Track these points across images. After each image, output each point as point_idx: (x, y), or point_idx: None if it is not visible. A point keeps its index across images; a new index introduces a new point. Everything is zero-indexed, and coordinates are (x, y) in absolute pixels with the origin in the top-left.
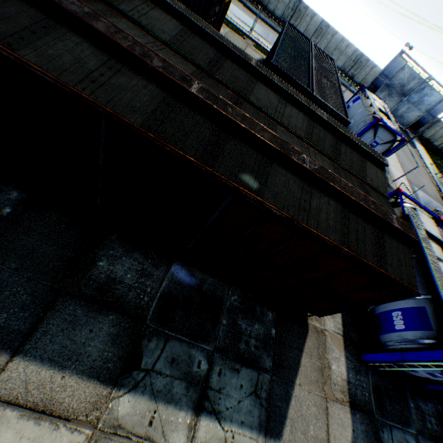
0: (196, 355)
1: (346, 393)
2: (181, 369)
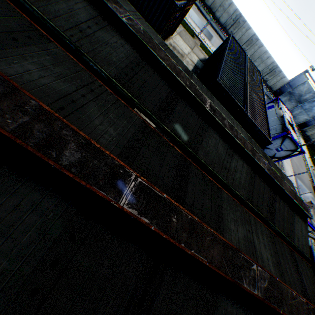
0: None
1: None
2: None
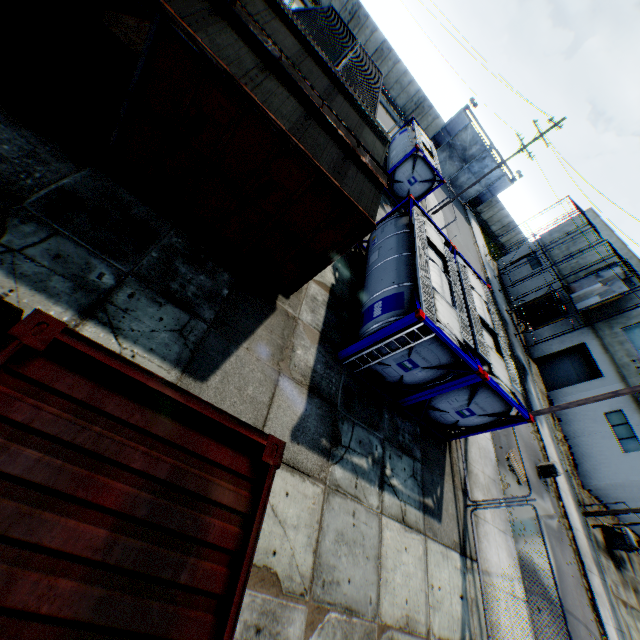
0: (99, 266)
1: (308, 379)
2: (69, 269)
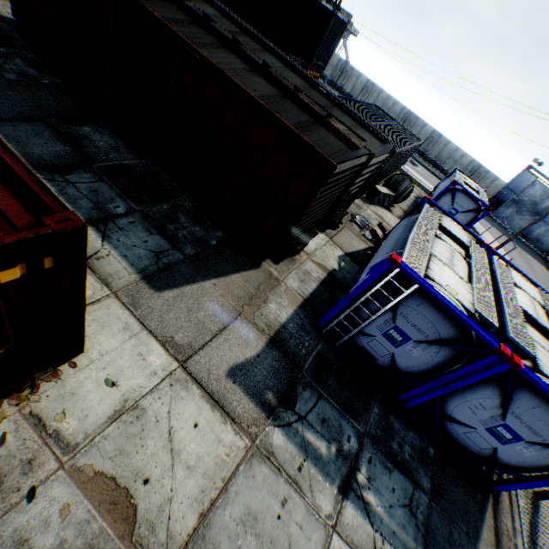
0: (119, 202)
1: (272, 330)
2: (97, 198)
